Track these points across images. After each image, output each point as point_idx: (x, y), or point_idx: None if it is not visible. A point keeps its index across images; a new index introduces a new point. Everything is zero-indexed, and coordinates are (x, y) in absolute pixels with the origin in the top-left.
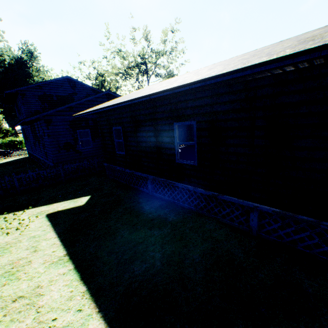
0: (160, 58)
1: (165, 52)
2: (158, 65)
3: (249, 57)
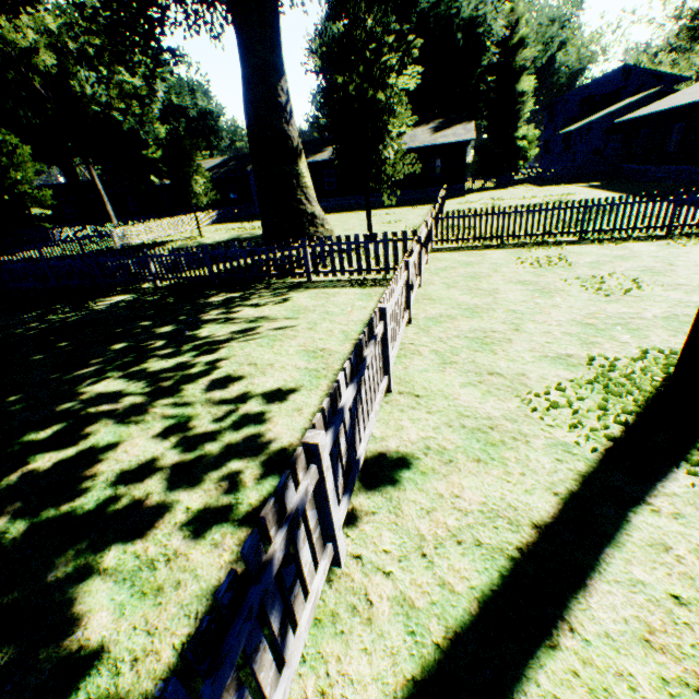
0: None
1: None
2: None
3: None
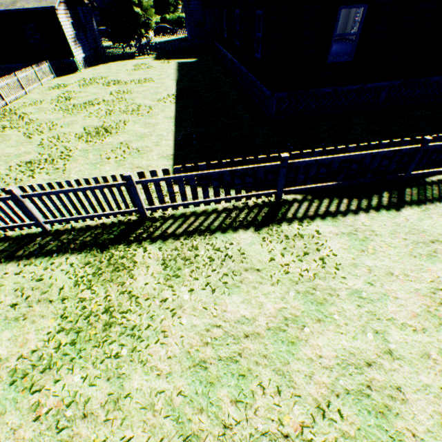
0: None
1: None
2: None
3: None
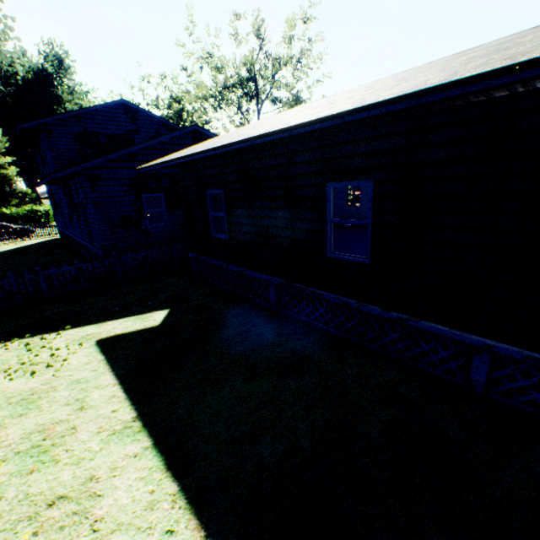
0: (280, 70)
1: (290, 58)
2: (276, 82)
3: (495, 52)
